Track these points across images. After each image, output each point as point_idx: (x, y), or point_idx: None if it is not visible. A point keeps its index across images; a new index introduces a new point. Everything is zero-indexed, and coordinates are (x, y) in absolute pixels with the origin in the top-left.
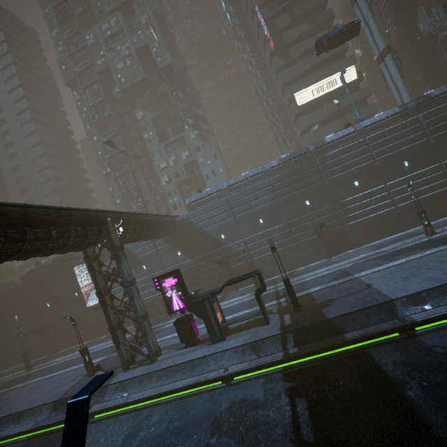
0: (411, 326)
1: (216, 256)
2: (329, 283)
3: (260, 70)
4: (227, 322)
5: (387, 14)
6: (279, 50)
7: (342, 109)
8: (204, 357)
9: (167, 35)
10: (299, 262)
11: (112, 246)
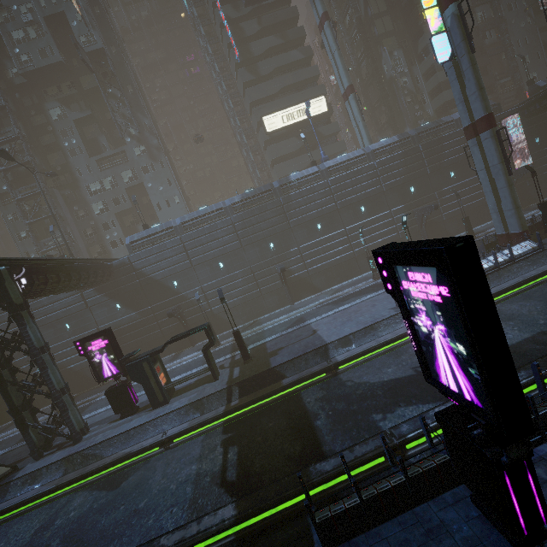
0: (335, 366)
1: (167, 307)
2: (284, 332)
3: (225, 80)
4: (171, 383)
5: (358, 45)
6: (246, 61)
7: (313, 142)
8: (142, 426)
9: (95, 5)
10: (264, 309)
11: (10, 305)
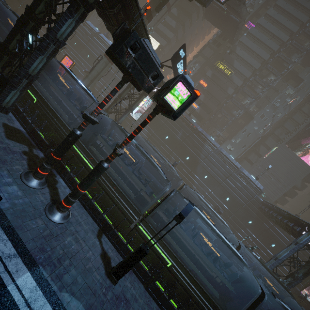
0: None
1: None
2: None
3: None
4: None
5: None
6: None
7: None
8: None
9: None
10: None
11: None
